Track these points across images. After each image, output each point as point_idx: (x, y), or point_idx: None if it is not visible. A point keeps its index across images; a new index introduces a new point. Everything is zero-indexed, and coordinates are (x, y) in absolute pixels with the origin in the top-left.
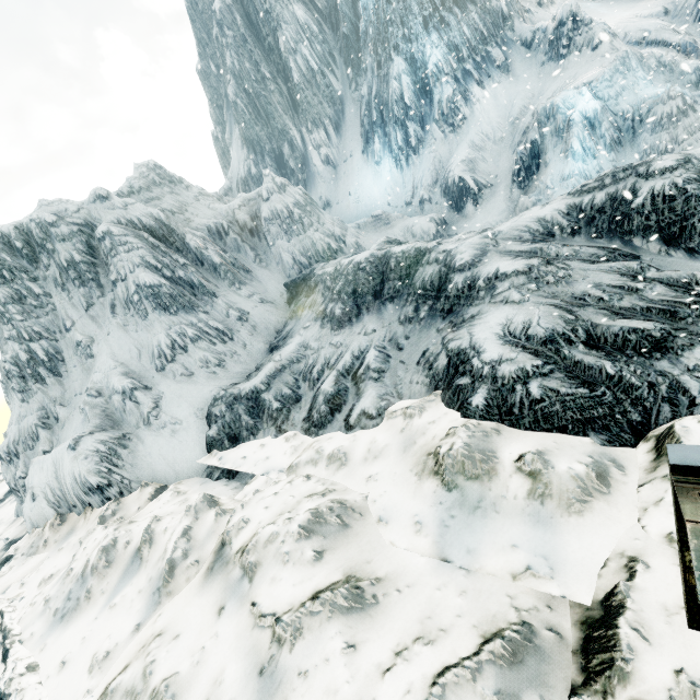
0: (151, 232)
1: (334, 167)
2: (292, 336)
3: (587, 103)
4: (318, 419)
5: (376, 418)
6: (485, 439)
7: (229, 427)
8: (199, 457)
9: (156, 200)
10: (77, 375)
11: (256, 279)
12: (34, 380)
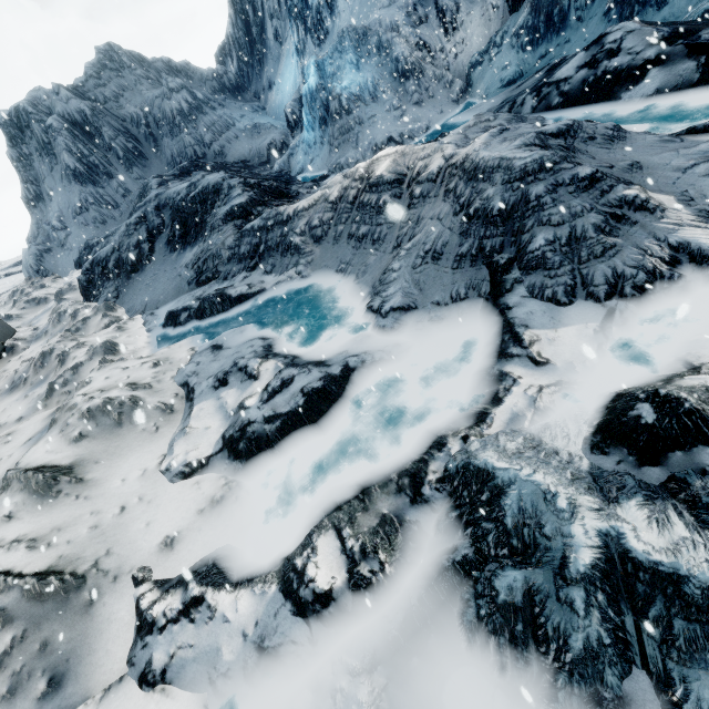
0: (79, 124)
1: (281, 44)
2: None
3: (311, 78)
4: None
5: None
6: (69, 291)
7: (81, 259)
8: (73, 270)
9: (102, 87)
10: (48, 210)
11: (150, 166)
12: (33, 207)
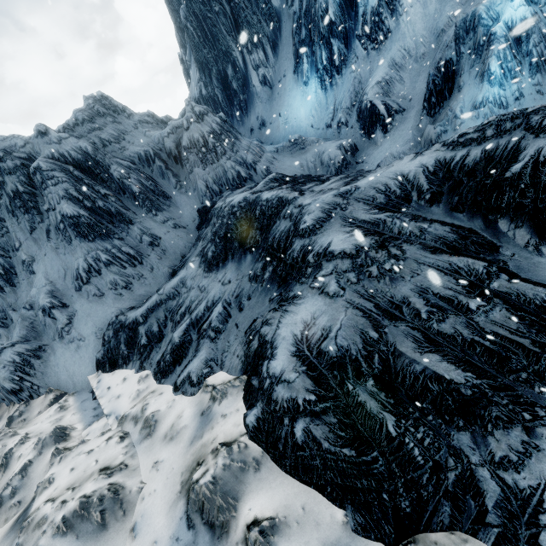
0: (79, 165)
1: (270, 87)
2: (184, 267)
3: (516, 10)
4: (164, 367)
5: (195, 386)
6: (238, 474)
7: (111, 352)
8: (90, 373)
9: (97, 131)
10: (24, 287)
11: (174, 204)
12: None
